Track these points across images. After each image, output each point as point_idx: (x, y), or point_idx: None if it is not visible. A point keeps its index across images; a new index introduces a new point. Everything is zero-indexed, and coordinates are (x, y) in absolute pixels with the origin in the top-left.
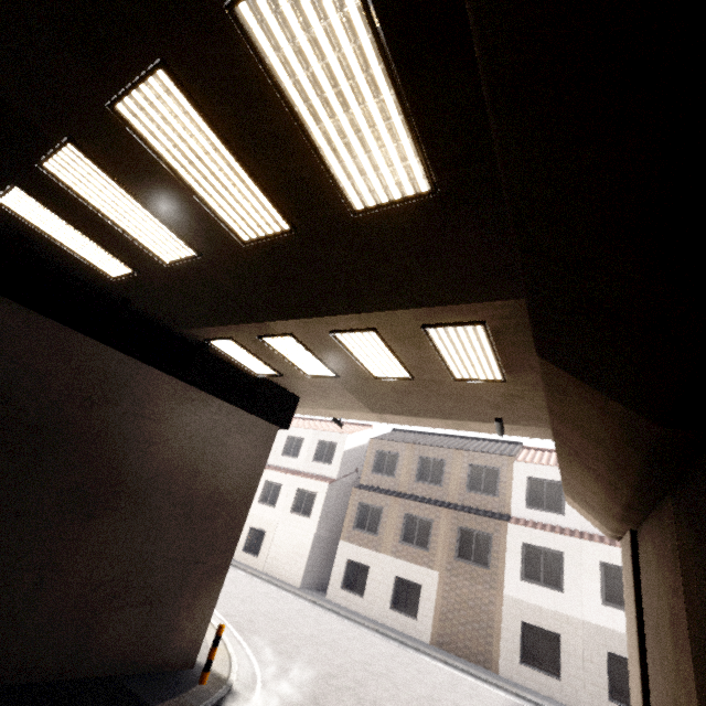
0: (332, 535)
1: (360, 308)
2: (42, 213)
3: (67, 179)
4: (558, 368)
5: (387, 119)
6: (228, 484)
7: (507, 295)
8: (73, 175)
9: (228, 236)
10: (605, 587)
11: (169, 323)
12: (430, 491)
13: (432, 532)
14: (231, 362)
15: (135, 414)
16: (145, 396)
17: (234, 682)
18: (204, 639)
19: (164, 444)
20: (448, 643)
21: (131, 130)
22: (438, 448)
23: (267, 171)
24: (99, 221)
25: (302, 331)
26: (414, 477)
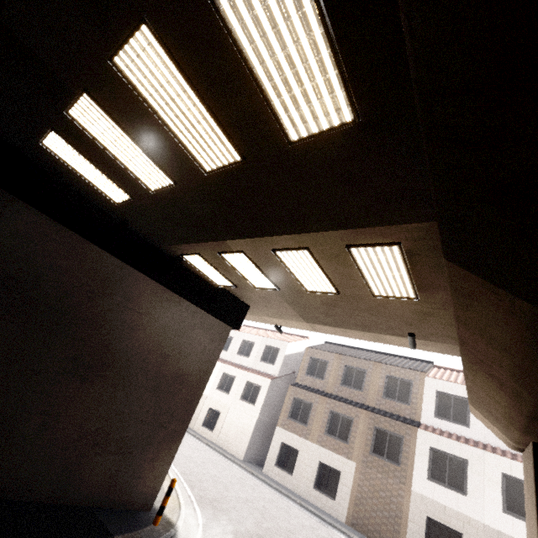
0: (271, 421)
1: (295, 229)
2: (69, 151)
3: (84, 123)
4: (464, 270)
5: (317, 54)
6: (189, 368)
7: (421, 217)
8: (88, 120)
9: (195, 167)
10: (506, 496)
11: (155, 241)
12: (352, 394)
13: (352, 428)
14: (199, 274)
15: (124, 306)
16: (133, 293)
17: (180, 527)
18: (163, 489)
19: (144, 331)
20: (361, 525)
21: (125, 79)
22: (361, 359)
23: (223, 109)
24: (107, 157)
25: (251, 249)
26: (339, 381)
